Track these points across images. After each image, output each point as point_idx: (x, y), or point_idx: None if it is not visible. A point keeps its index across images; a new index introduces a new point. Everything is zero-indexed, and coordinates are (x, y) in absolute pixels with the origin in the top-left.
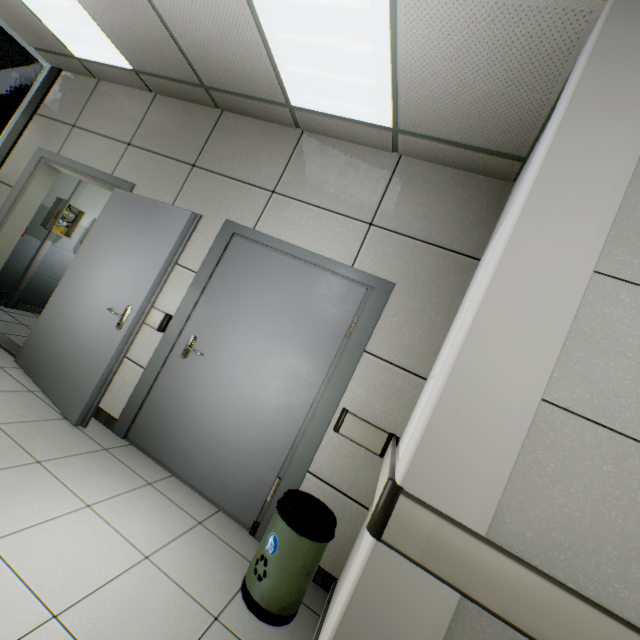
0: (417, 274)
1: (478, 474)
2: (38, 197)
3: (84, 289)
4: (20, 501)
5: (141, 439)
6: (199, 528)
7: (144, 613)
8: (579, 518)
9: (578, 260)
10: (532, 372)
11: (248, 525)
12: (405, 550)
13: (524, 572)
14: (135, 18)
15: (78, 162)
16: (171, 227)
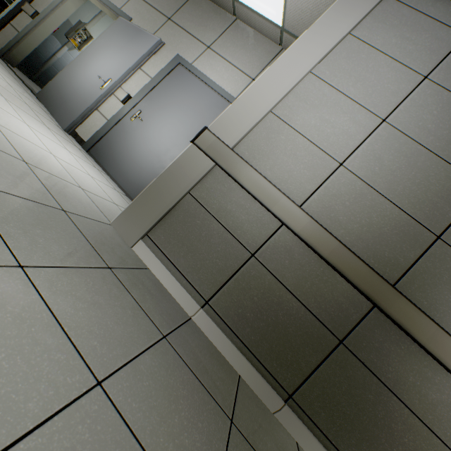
0: None
1: (237, 129)
2: (70, 10)
3: (87, 66)
4: (39, 127)
5: (96, 154)
6: (116, 191)
7: (87, 181)
8: (266, 151)
9: (306, 65)
10: (271, 100)
11: None
12: (201, 147)
13: (238, 158)
14: None
15: None
16: (146, 44)
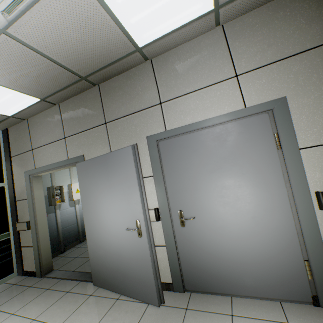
0: (295, 81)
1: None
2: (41, 195)
3: (101, 226)
4: None
5: (195, 286)
6: None
7: None
8: None
9: None
10: None
11: (309, 301)
12: None
13: None
14: (27, 67)
15: (47, 165)
16: (125, 162)
